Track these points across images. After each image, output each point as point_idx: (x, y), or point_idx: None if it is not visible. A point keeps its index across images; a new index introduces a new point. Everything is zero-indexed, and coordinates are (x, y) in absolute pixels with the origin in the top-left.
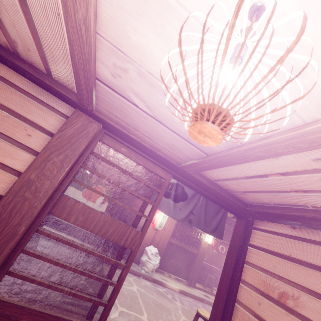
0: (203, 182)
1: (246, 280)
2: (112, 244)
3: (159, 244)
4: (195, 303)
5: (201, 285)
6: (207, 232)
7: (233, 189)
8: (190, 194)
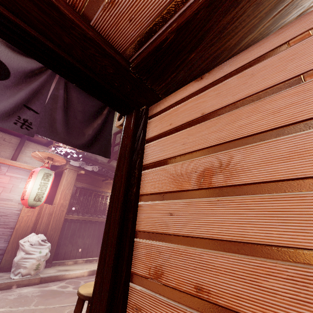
0: None
1: (146, 192)
2: None
3: (49, 227)
4: None
5: None
6: (75, 146)
7: None
8: (18, 68)
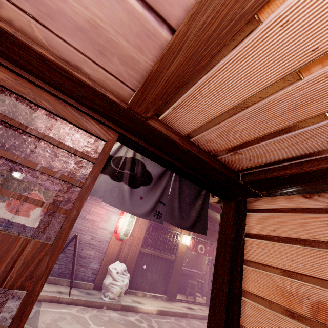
0: (172, 138)
1: (250, 290)
2: (60, 270)
3: (128, 257)
4: (177, 323)
5: (183, 295)
6: (185, 228)
7: (220, 146)
8: (156, 174)
